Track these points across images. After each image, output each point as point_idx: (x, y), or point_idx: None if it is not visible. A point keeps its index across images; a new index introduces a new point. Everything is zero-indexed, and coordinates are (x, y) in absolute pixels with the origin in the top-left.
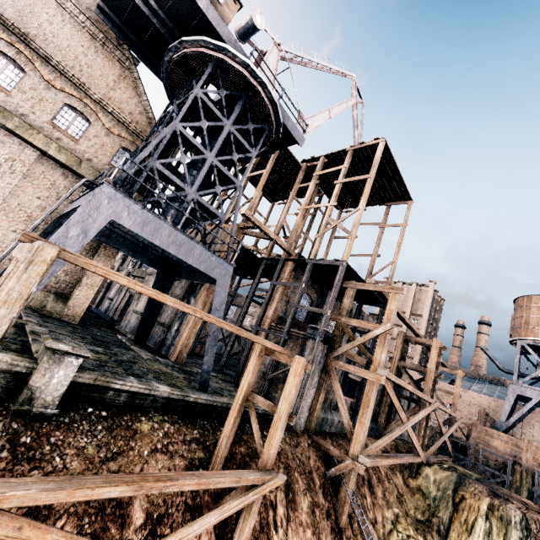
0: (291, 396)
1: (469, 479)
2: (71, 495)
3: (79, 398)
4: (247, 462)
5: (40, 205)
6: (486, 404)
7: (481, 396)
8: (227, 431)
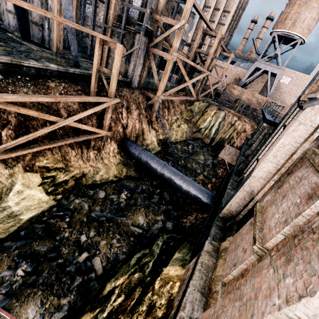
0: (117, 66)
1: (212, 105)
2: (30, 99)
3: (9, 71)
4: None
5: None
6: (242, 74)
7: (242, 70)
8: (93, 85)
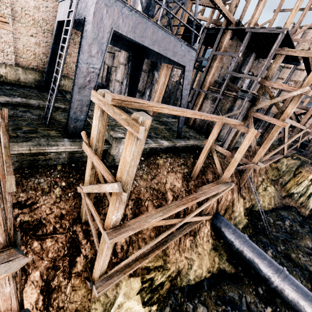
0: (244, 151)
1: (307, 164)
2: (168, 215)
3: None
4: (205, 170)
5: (34, 6)
6: None
7: None
8: (200, 162)
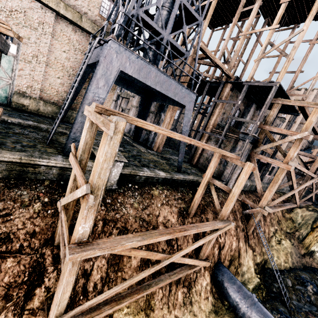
0: (242, 186)
1: None
2: (148, 241)
3: (124, 180)
4: (205, 208)
5: (66, 57)
6: None
7: None
8: (198, 197)
